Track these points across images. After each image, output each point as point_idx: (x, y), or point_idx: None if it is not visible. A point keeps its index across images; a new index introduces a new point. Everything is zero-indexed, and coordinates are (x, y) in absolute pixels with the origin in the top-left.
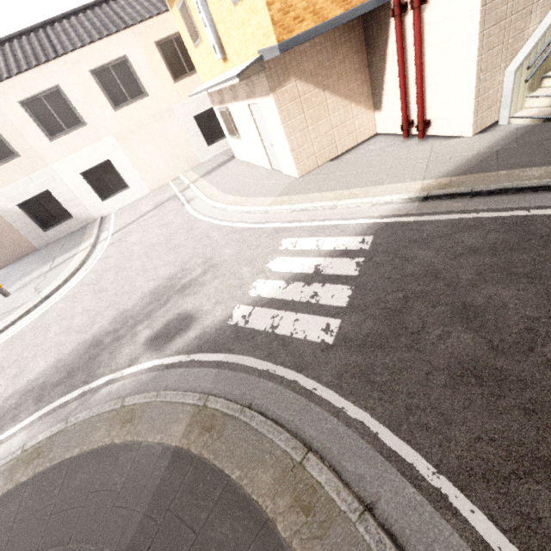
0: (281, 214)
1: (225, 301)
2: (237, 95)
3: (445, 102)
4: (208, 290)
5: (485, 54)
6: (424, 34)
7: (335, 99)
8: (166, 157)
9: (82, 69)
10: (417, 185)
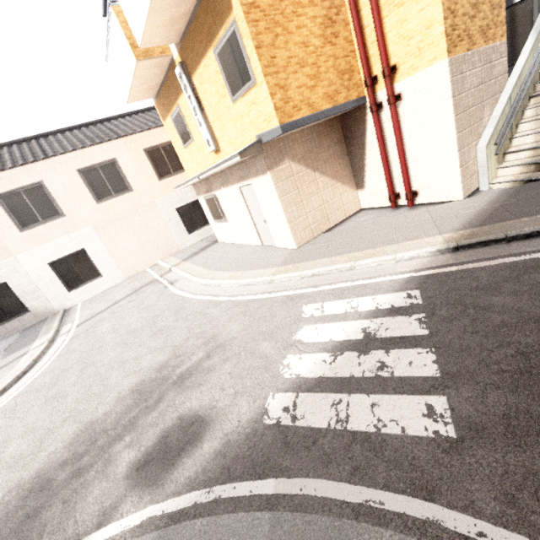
0: (289, 282)
1: (250, 390)
2: (227, 180)
3: (430, 174)
4: (220, 377)
5: (461, 133)
6: (400, 123)
7: (324, 179)
8: (145, 244)
9: (69, 168)
10: (438, 239)
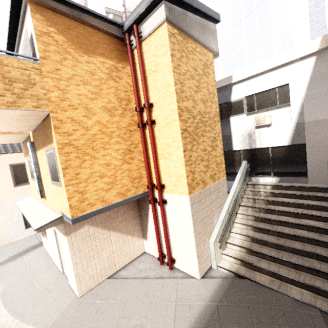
0: None
1: None
2: None
3: (182, 253)
4: None
5: (198, 236)
6: (166, 215)
7: (117, 234)
8: None
9: None
10: None
